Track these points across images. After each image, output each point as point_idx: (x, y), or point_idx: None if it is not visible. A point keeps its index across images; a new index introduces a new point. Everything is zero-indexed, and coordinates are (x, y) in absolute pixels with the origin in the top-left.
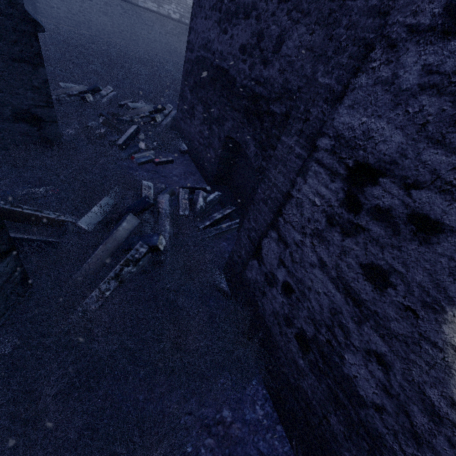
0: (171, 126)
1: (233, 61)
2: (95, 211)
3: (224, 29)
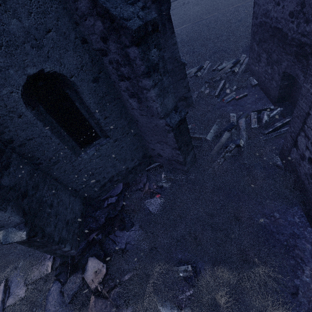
0: (245, 69)
1: (285, 23)
2: (211, 132)
3: (277, 3)
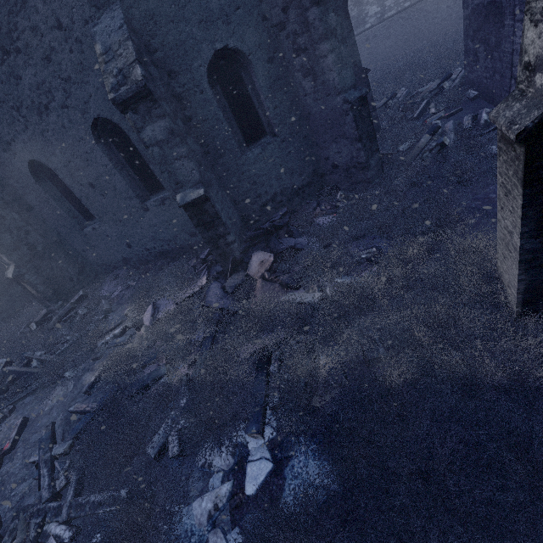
0: (460, 86)
1: None
2: (405, 145)
3: None
